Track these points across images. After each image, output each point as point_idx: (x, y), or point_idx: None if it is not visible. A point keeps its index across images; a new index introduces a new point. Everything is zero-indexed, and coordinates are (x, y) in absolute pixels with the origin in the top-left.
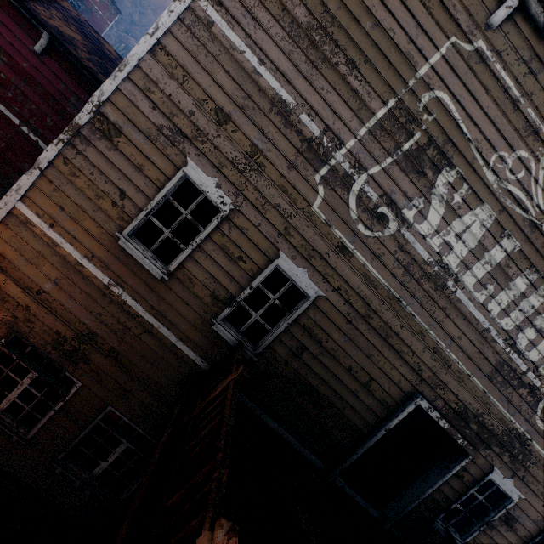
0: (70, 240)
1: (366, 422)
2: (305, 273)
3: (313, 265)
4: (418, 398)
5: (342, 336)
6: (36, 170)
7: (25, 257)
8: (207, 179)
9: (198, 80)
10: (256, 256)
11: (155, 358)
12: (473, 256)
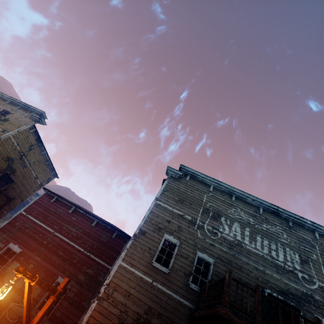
0: (137, 269)
1: None
2: (206, 255)
3: (207, 252)
4: (265, 289)
5: None
6: (126, 249)
7: (124, 281)
8: (170, 237)
9: (161, 215)
10: (191, 255)
11: (175, 310)
12: (242, 235)
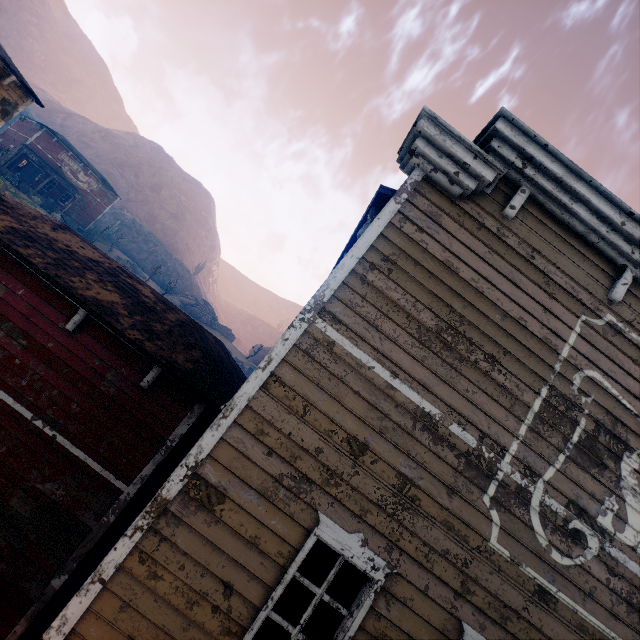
0: None
1: None
2: None
3: (510, 632)
4: None
5: None
6: (94, 584)
7: None
8: (349, 537)
9: (323, 408)
10: (430, 639)
11: None
12: None
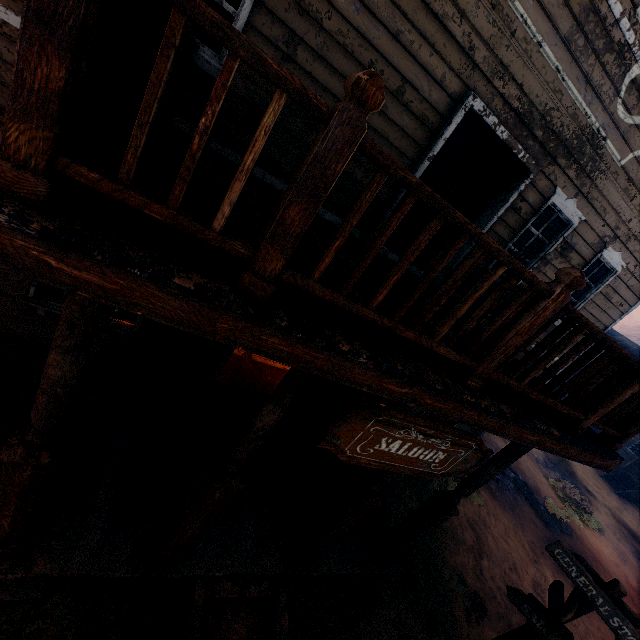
0: None
1: (404, 157)
2: None
3: None
4: (469, 96)
5: (352, 0)
6: None
7: None
8: None
9: None
10: None
11: None
12: None
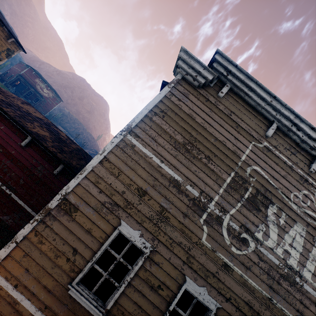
0: (29, 295)
1: None
2: (205, 290)
3: (209, 283)
4: None
5: None
6: (12, 243)
7: None
8: (134, 232)
9: (127, 174)
10: (170, 283)
11: None
12: (303, 256)
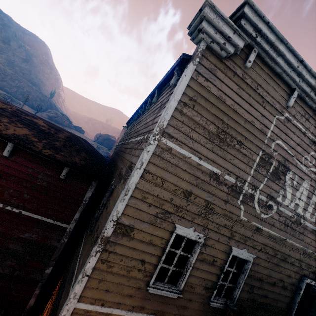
0: (116, 306)
1: (287, 303)
2: (245, 250)
3: (247, 244)
4: (305, 279)
5: (267, 270)
6: (84, 277)
7: None
8: (188, 230)
9: (170, 180)
10: (221, 255)
11: None
12: (306, 204)
